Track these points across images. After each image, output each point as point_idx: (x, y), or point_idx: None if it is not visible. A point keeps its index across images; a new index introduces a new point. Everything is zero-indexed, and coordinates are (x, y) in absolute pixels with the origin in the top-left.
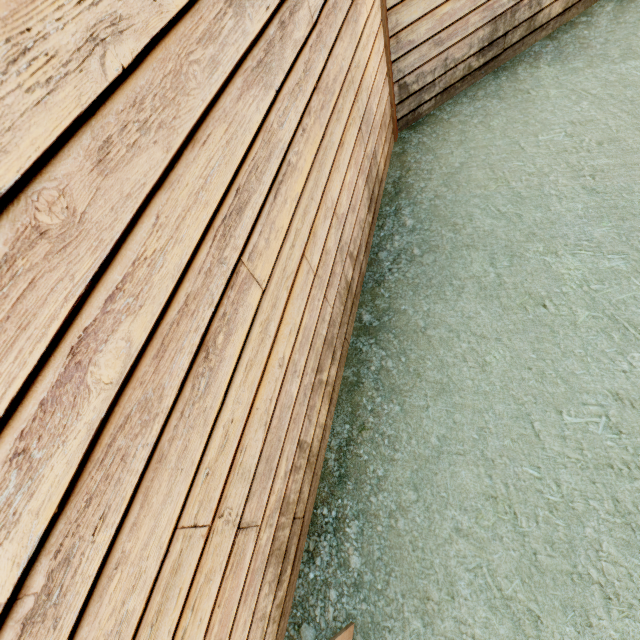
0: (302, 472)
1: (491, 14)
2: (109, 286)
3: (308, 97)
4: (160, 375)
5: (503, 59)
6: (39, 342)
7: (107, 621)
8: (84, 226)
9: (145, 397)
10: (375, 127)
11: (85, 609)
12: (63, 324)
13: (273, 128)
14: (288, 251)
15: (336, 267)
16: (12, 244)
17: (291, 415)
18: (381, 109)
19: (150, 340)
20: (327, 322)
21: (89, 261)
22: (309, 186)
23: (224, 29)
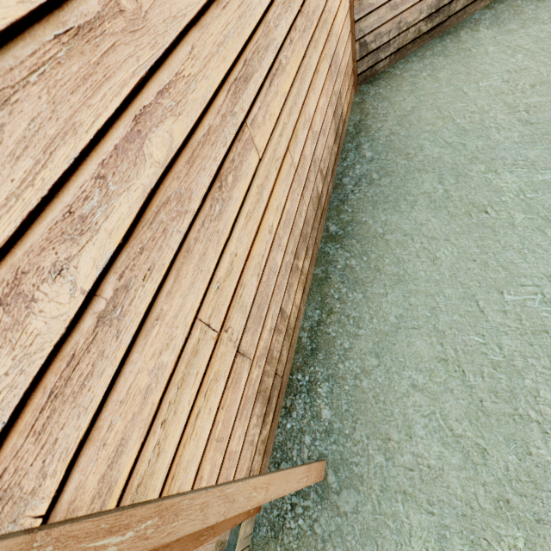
0: (282, 337)
1: None
2: (160, 83)
3: (295, 15)
4: (190, 180)
5: (448, 25)
6: (116, 97)
7: (149, 360)
8: (146, 23)
9: (180, 191)
10: (341, 72)
11: (136, 338)
12: (131, 93)
13: (270, 26)
14: (277, 137)
15: (310, 175)
16: (103, 7)
17: (276, 281)
18: (345, 59)
19: (184, 146)
20: (303, 218)
21: (148, 54)
22: (293, 92)
23: None
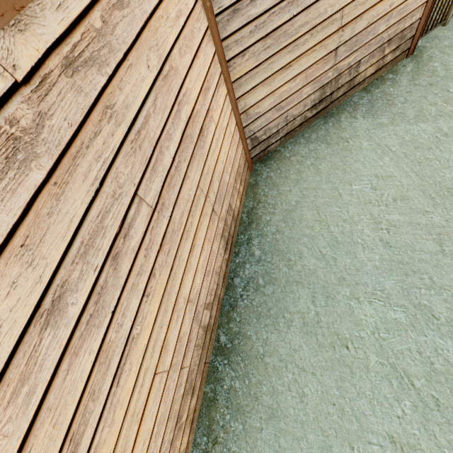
0: None
1: (320, 84)
2: None
3: (151, 266)
4: None
5: (331, 107)
6: None
7: None
8: None
9: None
10: (229, 189)
11: None
12: None
13: (111, 340)
14: (137, 396)
15: (192, 333)
16: None
17: None
18: (235, 169)
19: None
20: (185, 380)
21: None
22: (157, 323)
23: (41, 353)
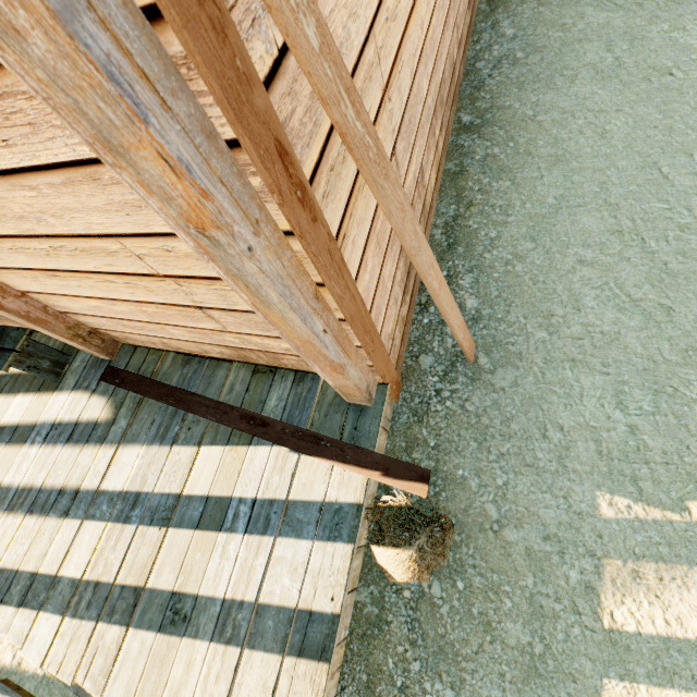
0: (420, 208)
1: None
2: None
3: None
4: None
5: None
6: None
7: (343, 7)
8: None
9: None
10: None
11: None
12: None
13: None
14: None
15: (450, 14)
16: None
17: (421, 115)
18: None
19: None
20: (442, 69)
21: None
22: None
23: None
